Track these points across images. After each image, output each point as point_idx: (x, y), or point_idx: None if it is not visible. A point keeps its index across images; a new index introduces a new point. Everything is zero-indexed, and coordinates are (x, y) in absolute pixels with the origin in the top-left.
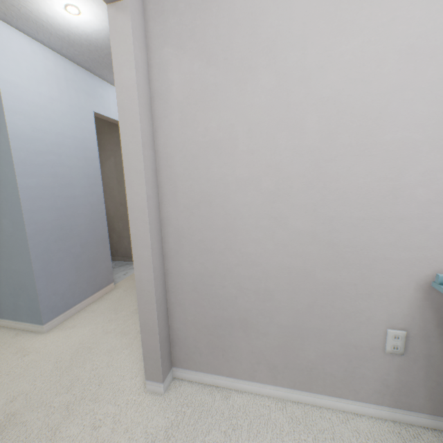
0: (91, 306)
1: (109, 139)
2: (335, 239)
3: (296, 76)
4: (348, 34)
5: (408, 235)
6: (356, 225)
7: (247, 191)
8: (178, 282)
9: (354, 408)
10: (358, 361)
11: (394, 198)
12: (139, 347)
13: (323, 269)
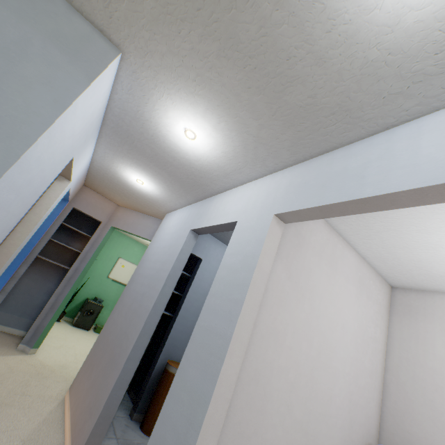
0: None
1: None
2: (308, 428)
3: (316, 312)
4: (332, 305)
5: (331, 428)
6: (317, 418)
7: (281, 377)
8: None
9: None
10: None
11: (330, 401)
12: None
13: None
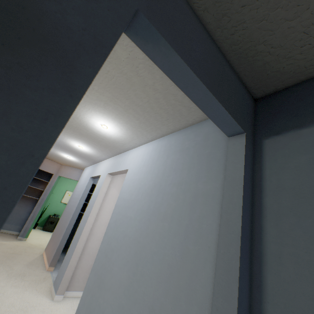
0: None
1: None
2: None
3: None
4: None
5: None
6: None
7: None
8: (84, 250)
9: None
10: None
11: None
12: (33, 290)
13: None
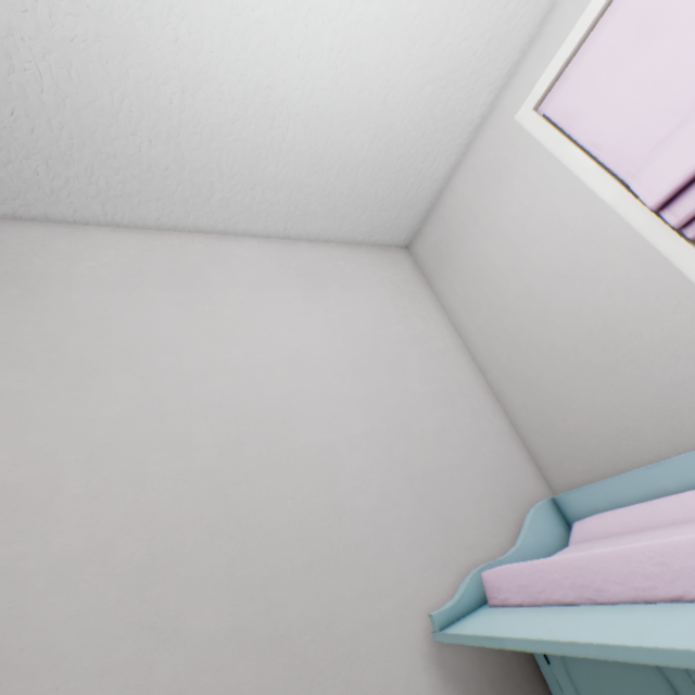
0: None
1: None
2: (281, 624)
3: (172, 381)
4: (229, 344)
5: (375, 569)
6: (305, 580)
7: (80, 580)
8: None
9: None
10: None
11: (338, 516)
12: None
13: None
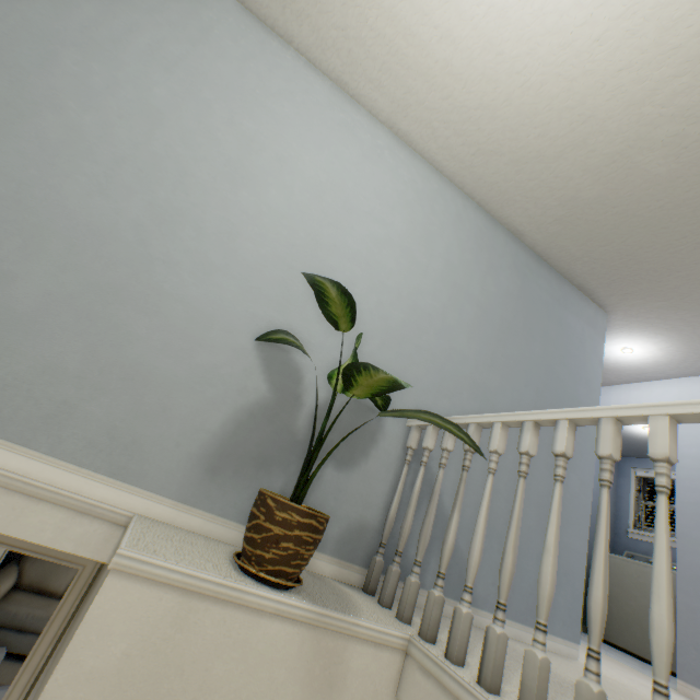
0: None
1: None
2: None
3: None
4: None
5: None
6: None
7: None
8: None
9: None
10: None
11: None
12: None
13: None
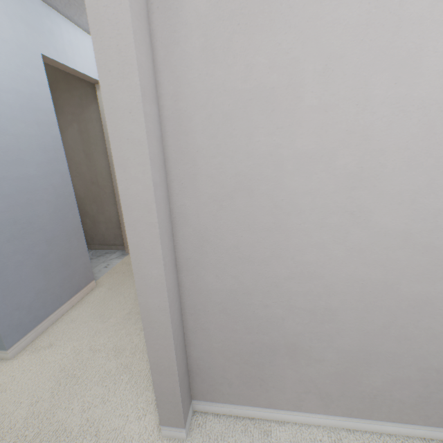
0: (69, 314)
1: (67, 98)
2: (437, 241)
3: None
4: None
5: None
6: None
7: (311, 172)
8: (200, 302)
9: (422, 432)
10: (438, 386)
11: None
12: (141, 369)
13: (412, 281)
